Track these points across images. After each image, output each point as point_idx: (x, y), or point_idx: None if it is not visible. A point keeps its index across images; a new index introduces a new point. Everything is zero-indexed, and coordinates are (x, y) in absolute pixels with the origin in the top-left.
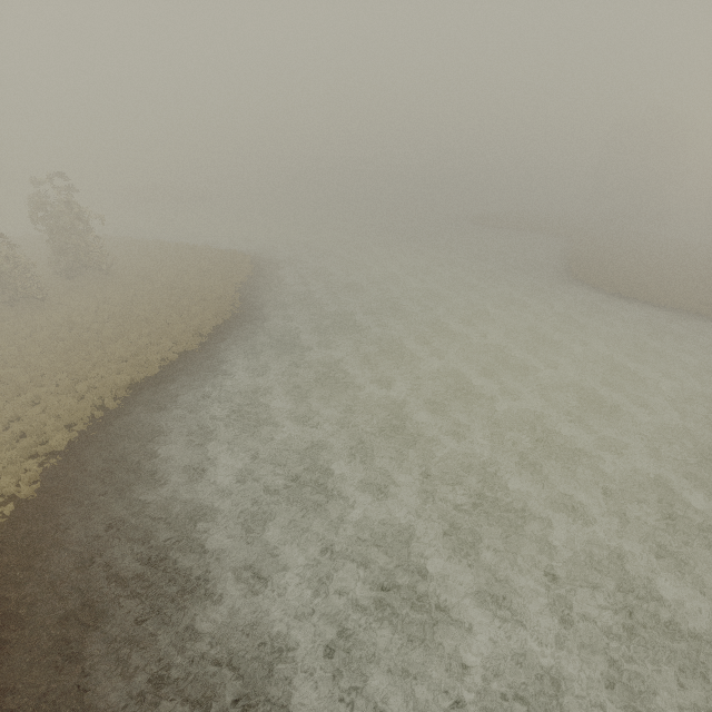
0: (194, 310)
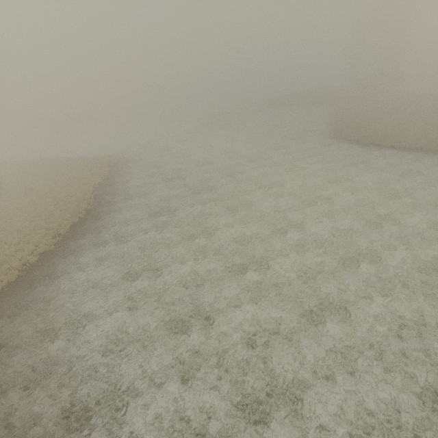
0: (57, 214)
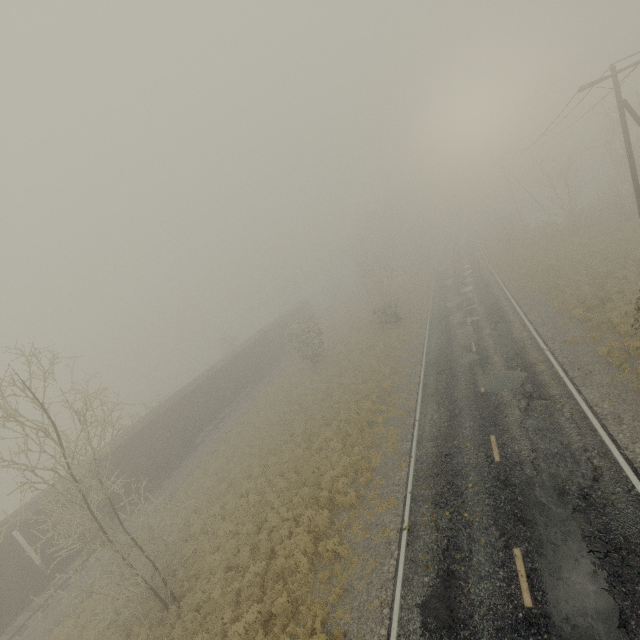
0: None
